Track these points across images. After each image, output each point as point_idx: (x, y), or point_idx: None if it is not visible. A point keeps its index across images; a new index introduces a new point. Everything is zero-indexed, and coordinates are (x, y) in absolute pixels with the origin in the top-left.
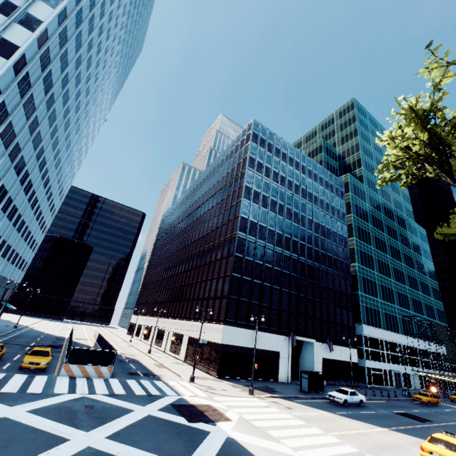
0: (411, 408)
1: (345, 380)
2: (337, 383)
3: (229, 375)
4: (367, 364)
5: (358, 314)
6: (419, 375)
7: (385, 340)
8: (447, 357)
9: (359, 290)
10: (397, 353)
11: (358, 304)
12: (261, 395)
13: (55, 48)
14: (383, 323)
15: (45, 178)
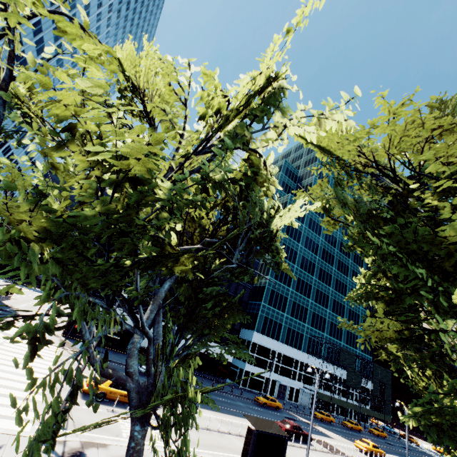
0: (228, 399)
1: (207, 373)
2: (198, 374)
3: (76, 337)
4: (247, 368)
5: (255, 322)
6: (307, 392)
7: (279, 352)
8: (346, 383)
9: (263, 300)
10: (291, 368)
11: (257, 313)
12: (71, 349)
13: (6, 50)
14: (283, 337)
15: (8, 154)
